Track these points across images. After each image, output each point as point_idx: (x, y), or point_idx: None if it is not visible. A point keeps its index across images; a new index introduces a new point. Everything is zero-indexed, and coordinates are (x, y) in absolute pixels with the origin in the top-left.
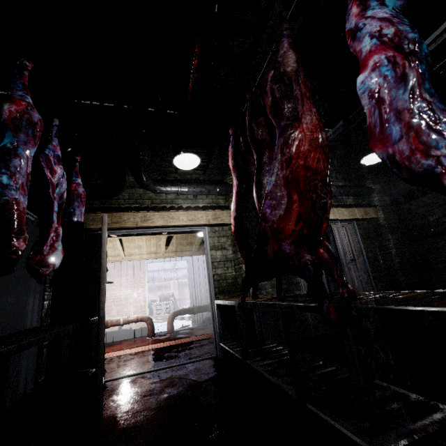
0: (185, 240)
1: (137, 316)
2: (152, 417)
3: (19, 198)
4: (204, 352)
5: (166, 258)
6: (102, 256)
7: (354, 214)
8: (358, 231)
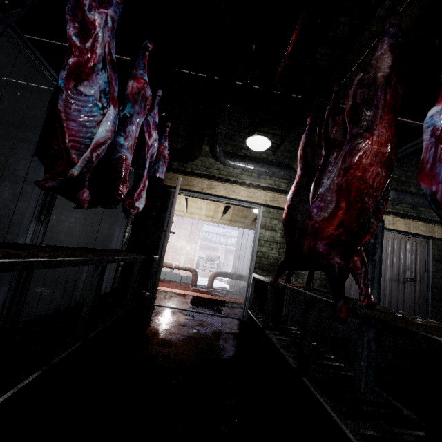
0: (240, 212)
1: (186, 265)
2: (183, 340)
3: (127, 156)
4: (233, 313)
5: (221, 224)
6: (172, 211)
7: (432, 231)
8: (432, 251)
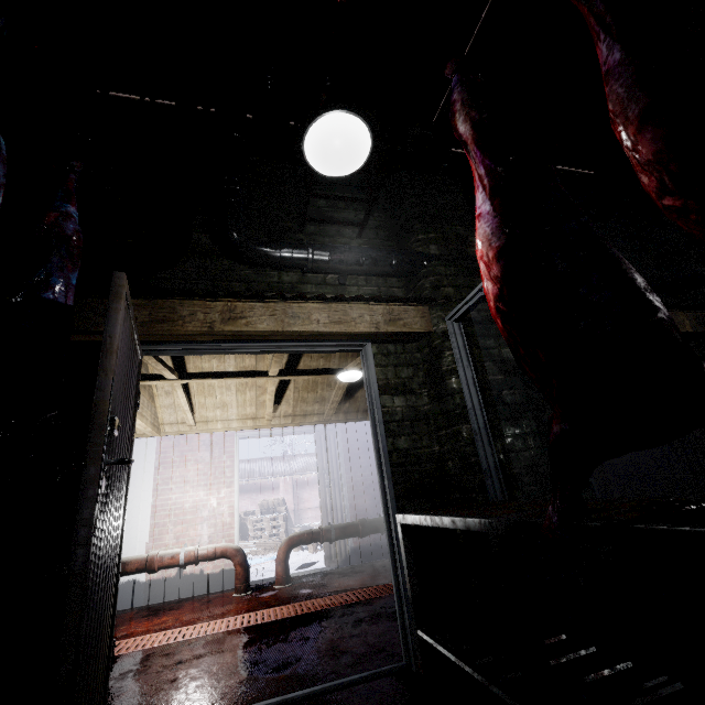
0: (310, 392)
1: (215, 546)
2: None
3: None
4: (370, 649)
5: (275, 429)
6: (100, 383)
7: (677, 323)
8: None
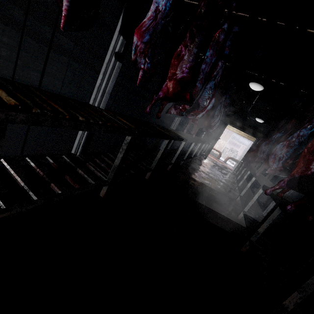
0: None
1: (218, 149)
2: (213, 166)
3: None
4: (229, 171)
5: (242, 136)
6: (222, 132)
7: None
8: None
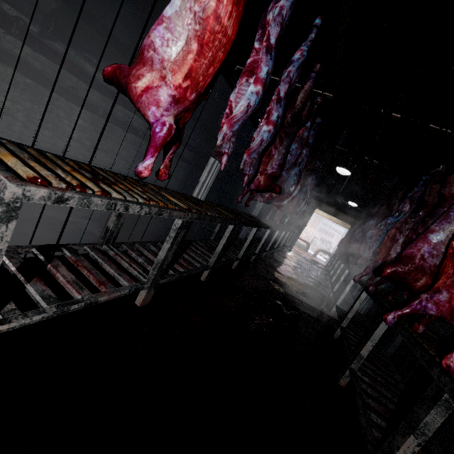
0: None
1: (305, 239)
2: (299, 260)
3: None
4: (320, 267)
5: (335, 222)
6: (309, 218)
7: None
8: None
